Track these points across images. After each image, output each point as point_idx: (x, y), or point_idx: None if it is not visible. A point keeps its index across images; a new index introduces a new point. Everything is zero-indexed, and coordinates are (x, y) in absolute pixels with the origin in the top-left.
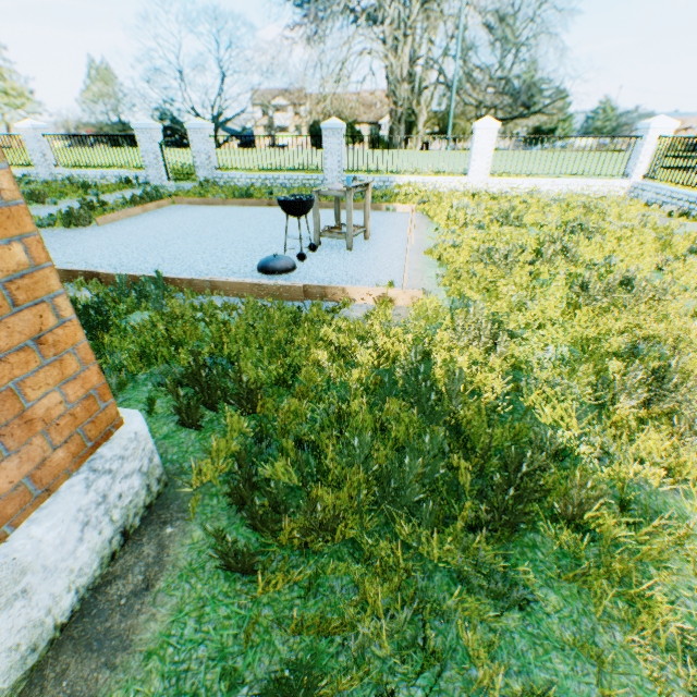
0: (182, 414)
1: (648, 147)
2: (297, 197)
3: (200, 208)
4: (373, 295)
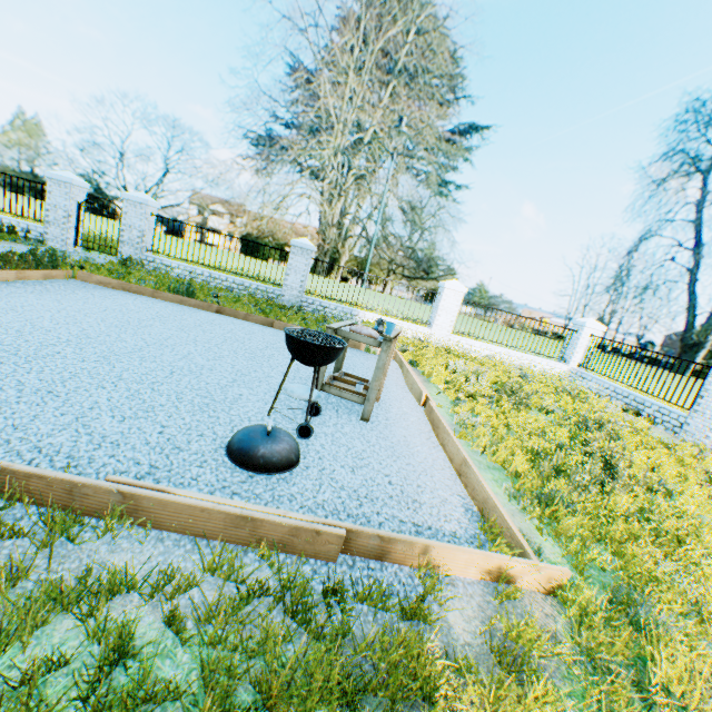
0: None
1: (583, 341)
2: (315, 335)
3: (117, 294)
4: (478, 565)
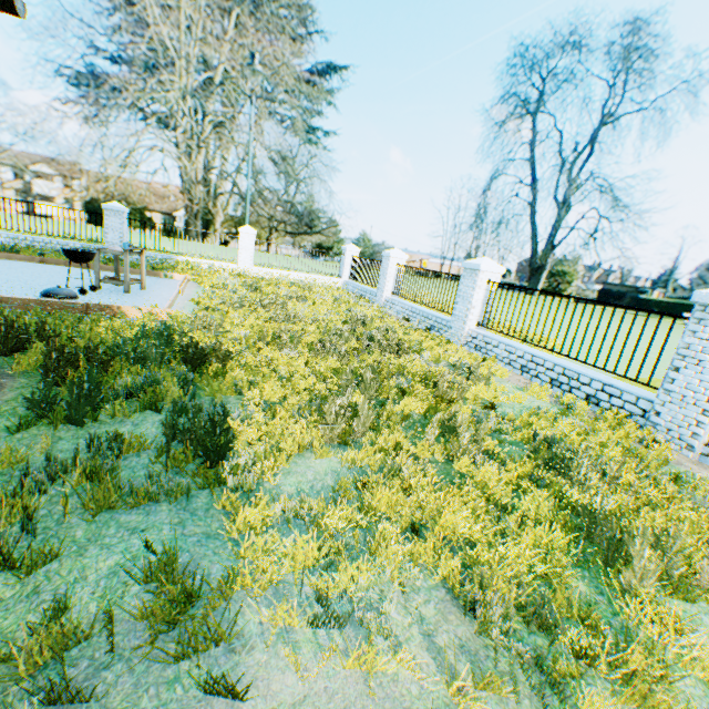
0: None
1: (348, 261)
2: (81, 250)
3: None
4: (143, 312)
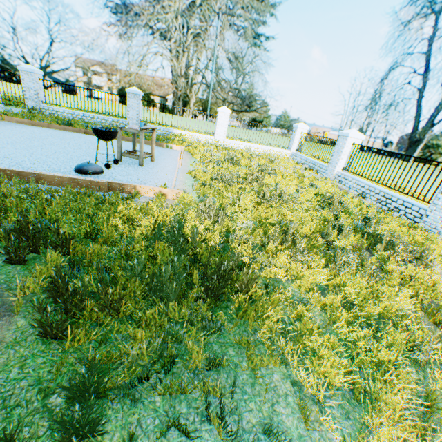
0: (10, 253)
1: (297, 136)
2: (107, 129)
3: (28, 127)
4: (153, 191)
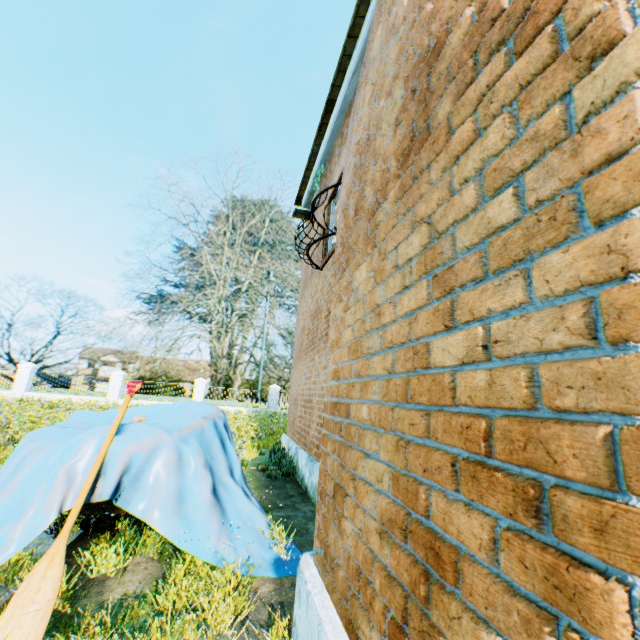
0: None
1: None
2: None
3: None
4: None
